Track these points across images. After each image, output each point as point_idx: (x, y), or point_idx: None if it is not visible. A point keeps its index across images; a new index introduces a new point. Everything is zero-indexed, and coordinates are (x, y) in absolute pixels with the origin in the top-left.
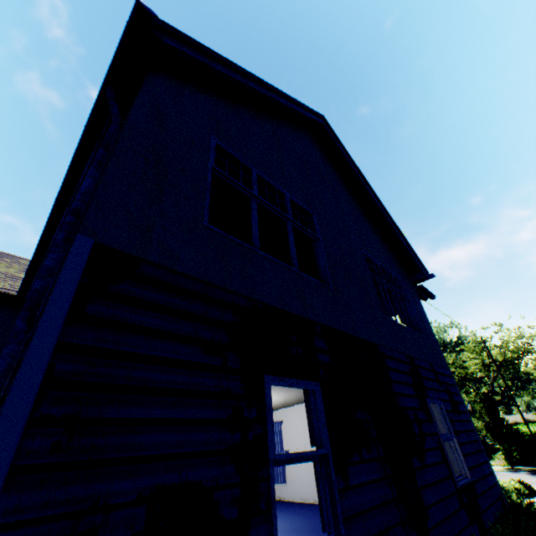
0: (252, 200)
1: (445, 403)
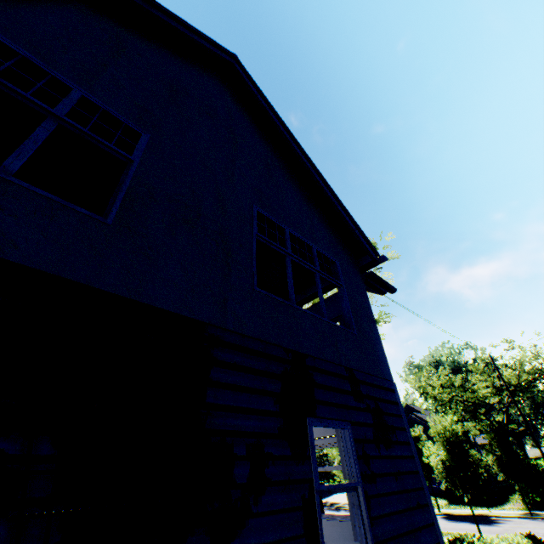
0: None
1: (361, 428)
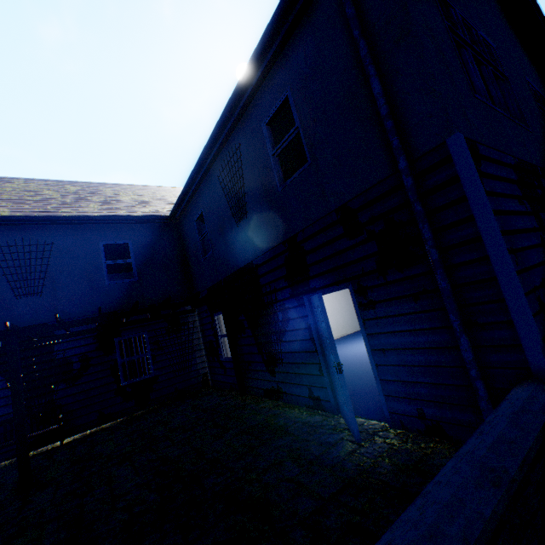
0: (468, 52)
1: None
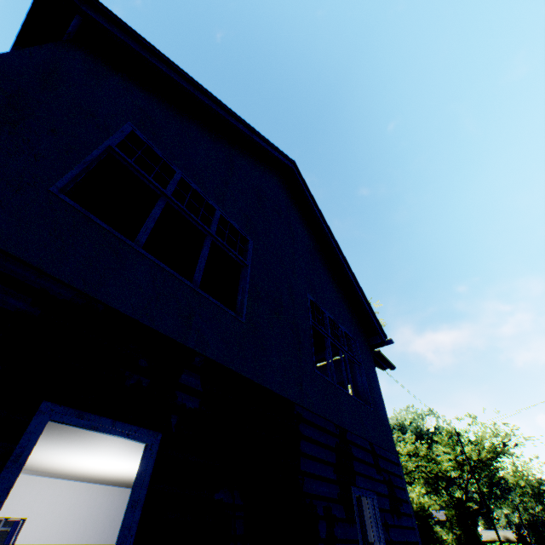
0: (160, 198)
1: (382, 498)
